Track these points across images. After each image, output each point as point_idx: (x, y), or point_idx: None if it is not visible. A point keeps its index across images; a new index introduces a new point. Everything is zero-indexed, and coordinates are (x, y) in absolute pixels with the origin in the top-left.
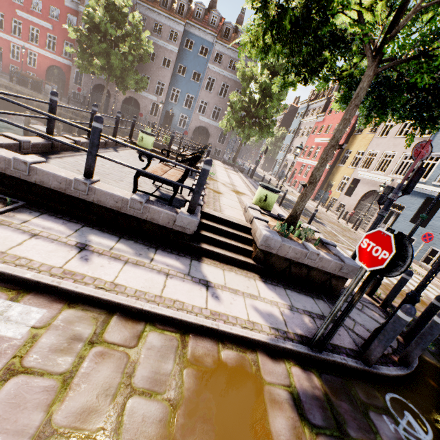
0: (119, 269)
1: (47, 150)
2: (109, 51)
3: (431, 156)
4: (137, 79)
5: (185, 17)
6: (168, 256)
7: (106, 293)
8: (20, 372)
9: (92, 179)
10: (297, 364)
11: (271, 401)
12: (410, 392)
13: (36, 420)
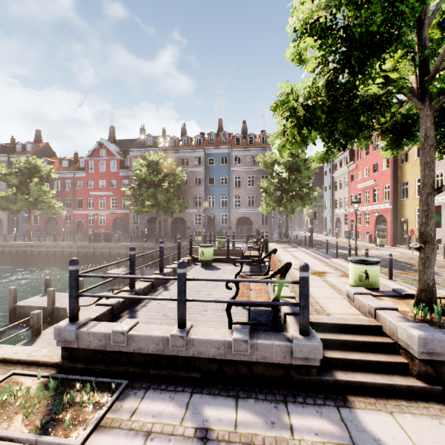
0: None
1: (132, 302)
2: (155, 192)
3: None
4: (180, 202)
5: (203, 146)
6: (305, 411)
7: None
8: None
9: (186, 327)
10: None
11: None
12: None
13: None
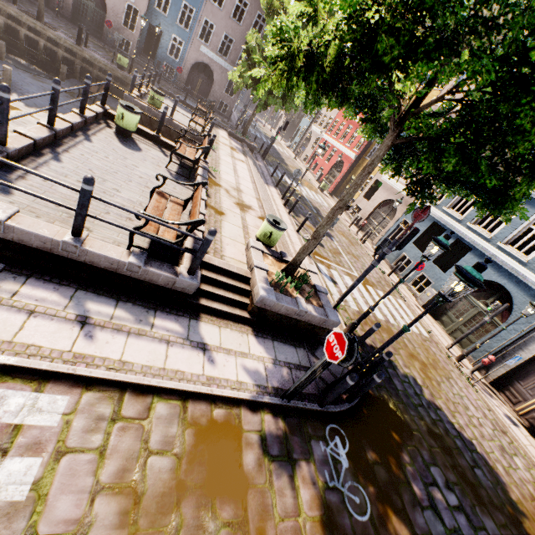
0: (124, 343)
1: (1, 164)
2: None
3: None
4: None
5: None
6: (167, 318)
7: (118, 374)
8: (67, 452)
9: (81, 237)
10: (270, 412)
11: (246, 444)
12: (345, 421)
13: (90, 482)
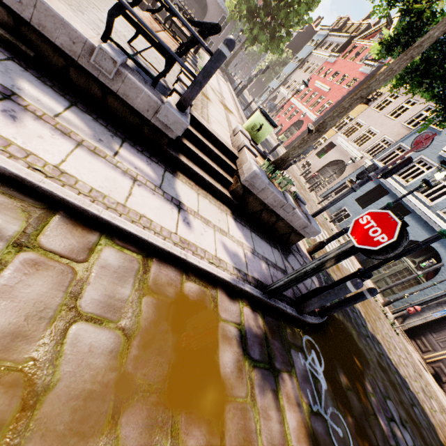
0: (69, 151)
1: None
2: None
3: (403, 149)
4: None
5: None
6: (137, 155)
7: (47, 180)
8: None
9: None
10: (248, 304)
11: (223, 337)
12: (318, 336)
13: None
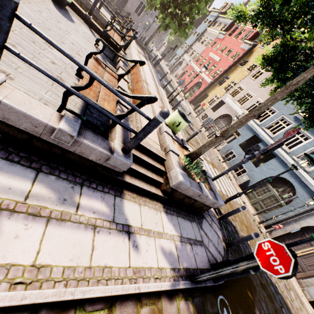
0: (41, 235)
1: None
2: None
3: (271, 109)
4: None
5: None
6: (93, 195)
7: (27, 292)
8: None
9: None
10: (182, 297)
11: None
12: (226, 289)
13: None
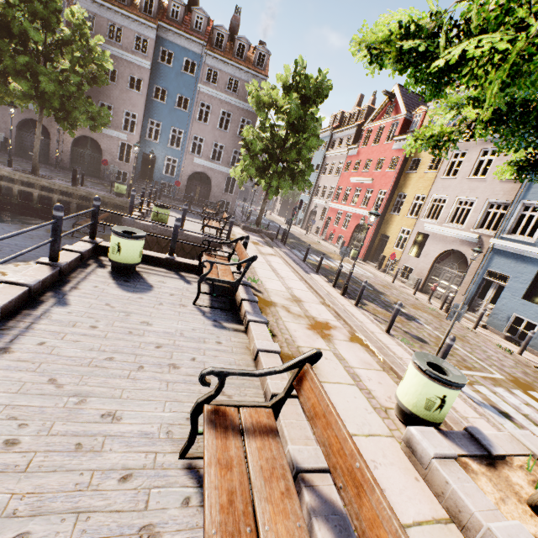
0: None
1: None
2: (35, 69)
3: (534, 206)
4: (92, 111)
5: (156, 17)
6: None
7: None
8: None
9: None
10: None
11: None
12: None
13: None
